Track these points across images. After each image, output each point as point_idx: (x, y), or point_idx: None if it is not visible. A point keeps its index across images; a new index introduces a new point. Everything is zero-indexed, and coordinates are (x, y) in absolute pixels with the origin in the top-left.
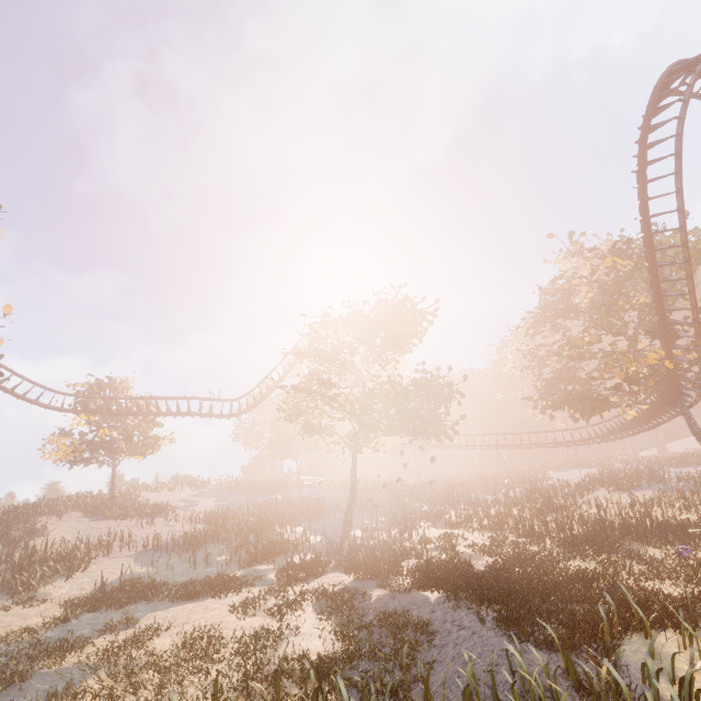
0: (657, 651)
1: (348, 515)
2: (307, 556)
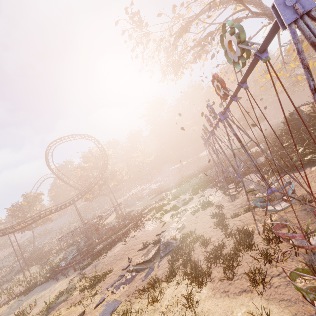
0: (27, 270)
1: (33, 243)
2: (26, 254)
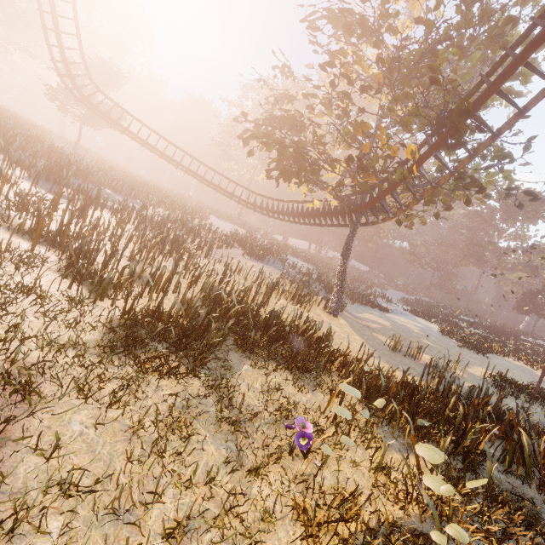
0: None
1: None
2: None
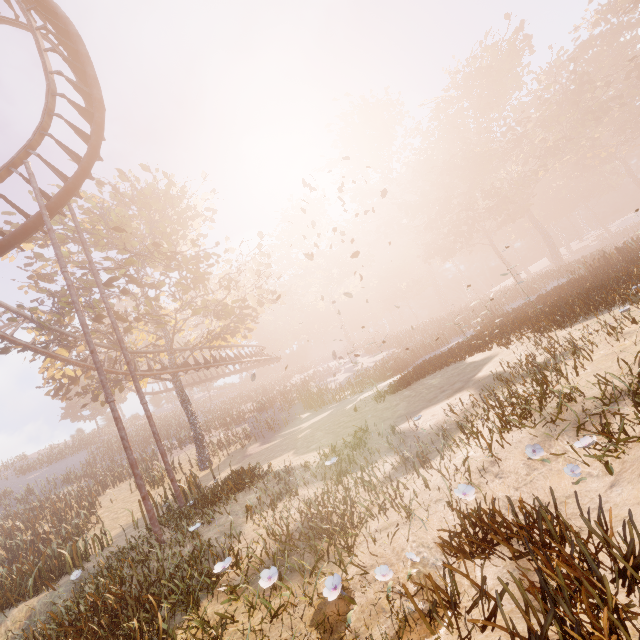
0: None
1: None
2: None
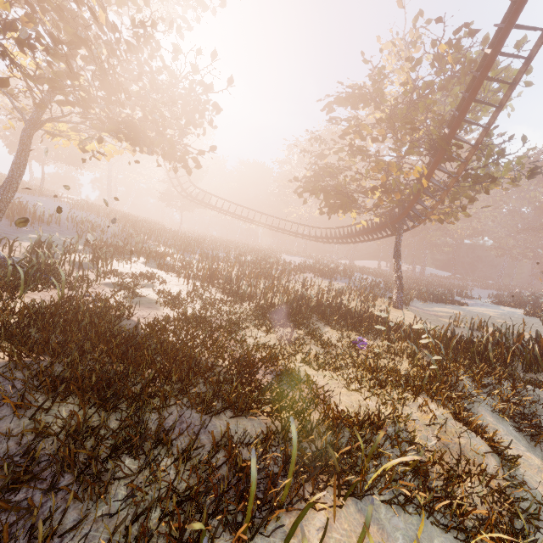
0: None
1: None
2: None
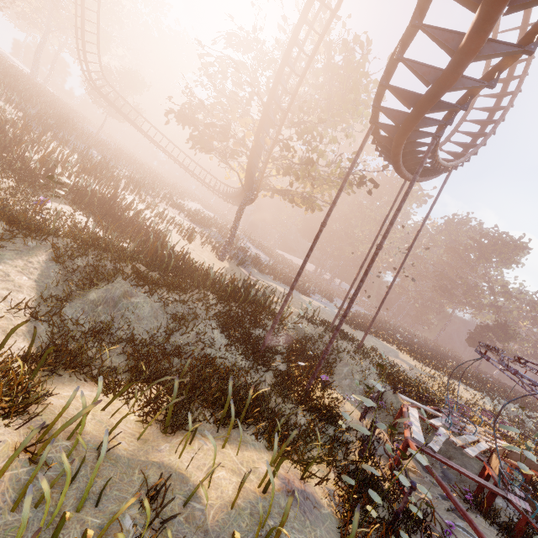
0: None
1: None
2: None
